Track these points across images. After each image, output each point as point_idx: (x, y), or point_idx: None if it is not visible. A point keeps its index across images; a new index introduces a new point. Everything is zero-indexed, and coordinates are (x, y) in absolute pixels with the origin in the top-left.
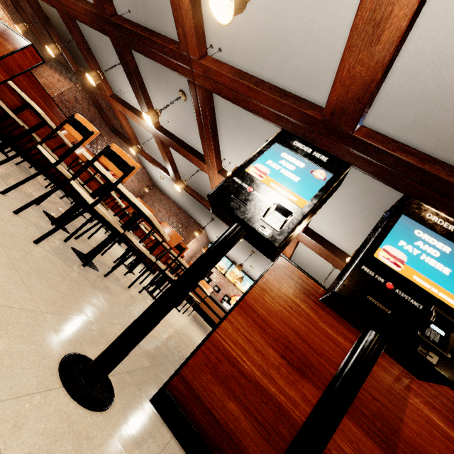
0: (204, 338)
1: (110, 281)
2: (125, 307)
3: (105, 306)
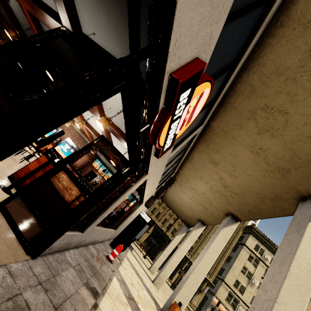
0: (25, 166)
1: (9, 158)
2: (12, 165)
3: (2, 160)
